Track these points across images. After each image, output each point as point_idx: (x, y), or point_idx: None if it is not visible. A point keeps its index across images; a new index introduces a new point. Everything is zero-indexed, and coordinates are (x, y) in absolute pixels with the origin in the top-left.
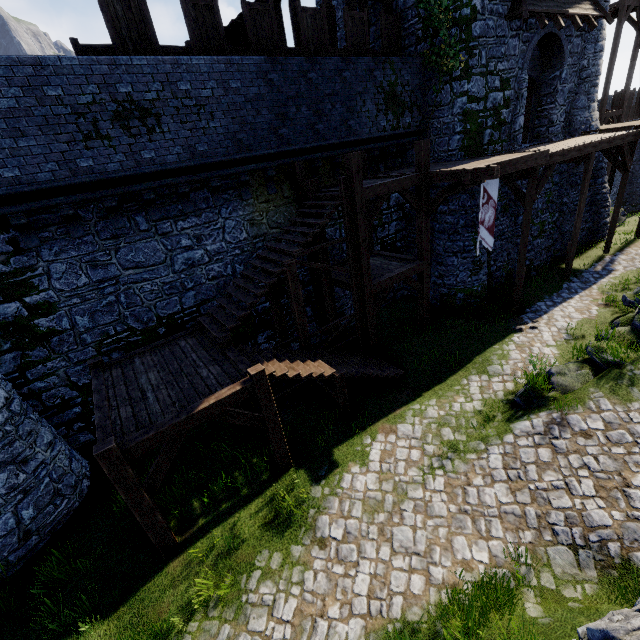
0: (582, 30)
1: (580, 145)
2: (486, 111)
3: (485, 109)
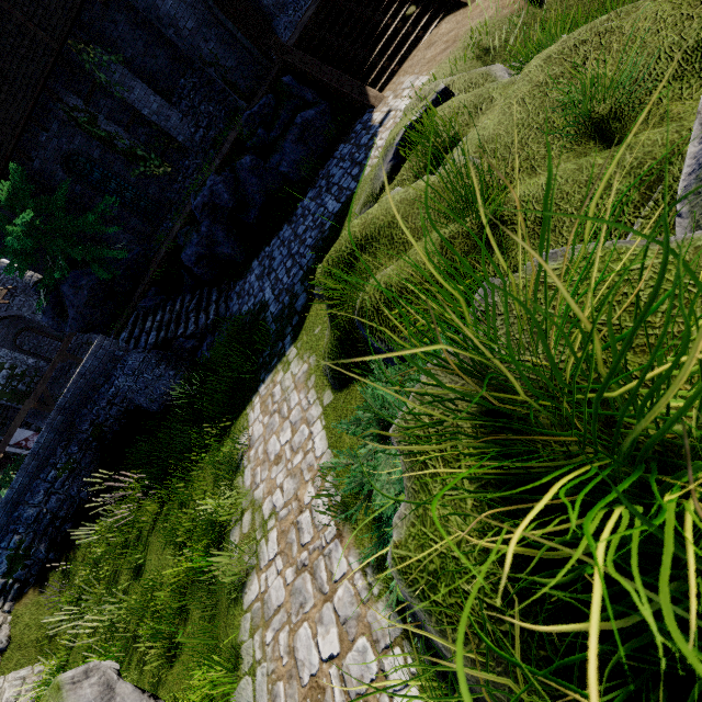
0: (13, 295)
1: (48, 369)
2: (6, 384)
3: (4, 385)
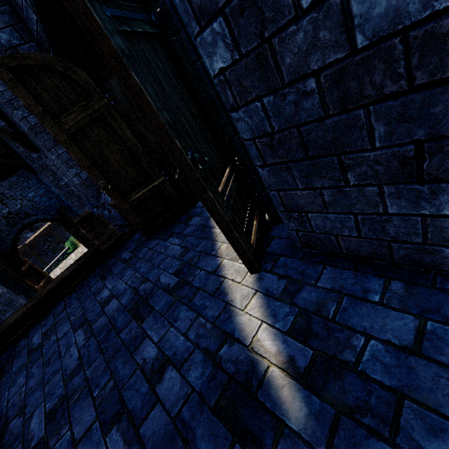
0: None
1: (39, 233)
2: None
3: None
